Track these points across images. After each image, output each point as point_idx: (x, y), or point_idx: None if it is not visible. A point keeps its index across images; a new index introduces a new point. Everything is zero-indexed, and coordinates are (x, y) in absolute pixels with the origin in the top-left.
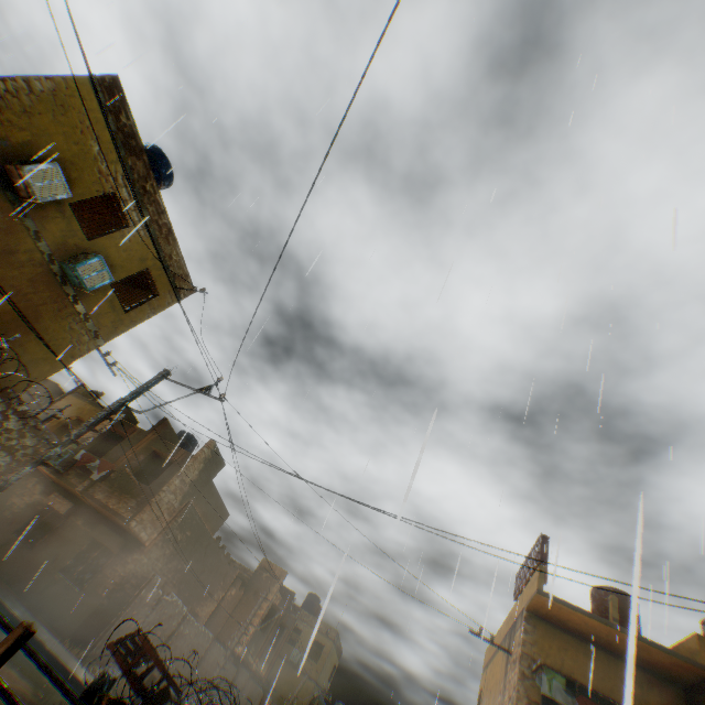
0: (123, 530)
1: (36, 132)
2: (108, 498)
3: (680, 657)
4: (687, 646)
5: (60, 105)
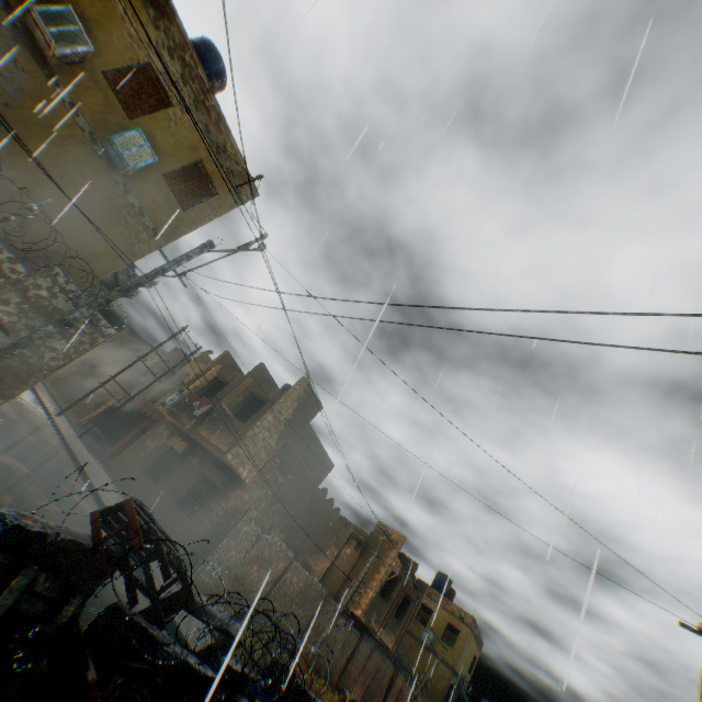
0: (227, 468)
1: None
2: (210, 435)
3: None
4: None
5: None
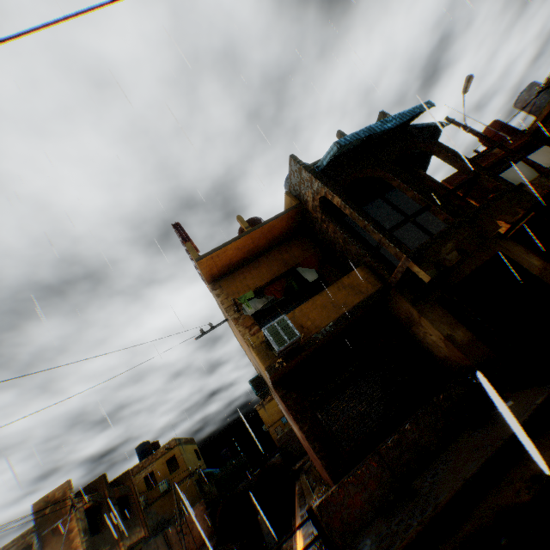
0: None
1: None
2: None
3: (288, 211)
4: (288, 205)
5: None
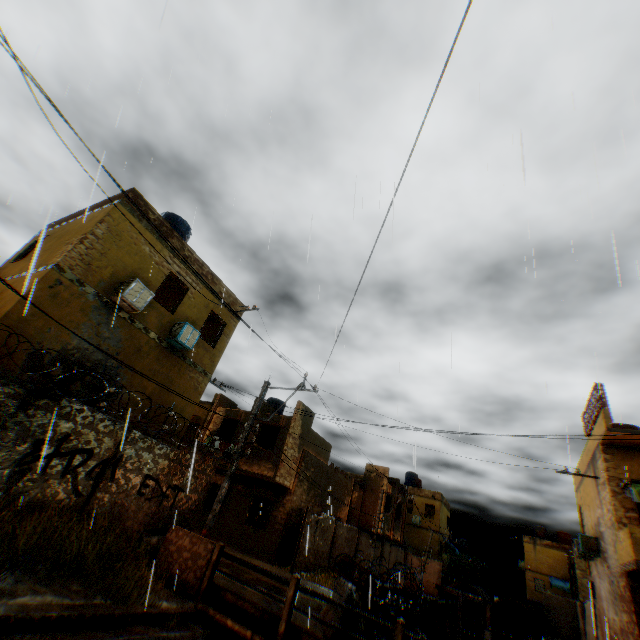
0: (270, 483)
1: (113, 264)
2: (250, 467)
3: None
4: None
5: (115, 235)
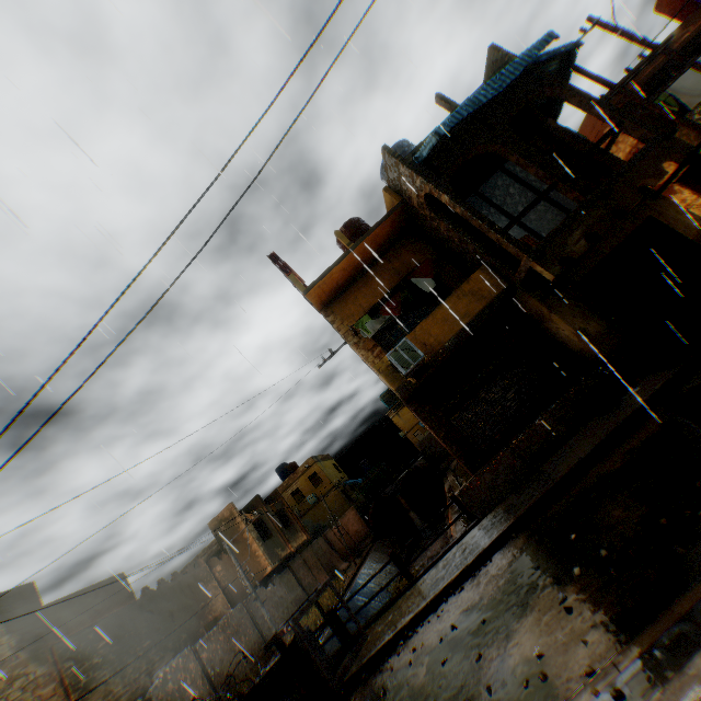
0: None
1: None
2: None
3: (390, 214)
4: (389, 203)
5: None
